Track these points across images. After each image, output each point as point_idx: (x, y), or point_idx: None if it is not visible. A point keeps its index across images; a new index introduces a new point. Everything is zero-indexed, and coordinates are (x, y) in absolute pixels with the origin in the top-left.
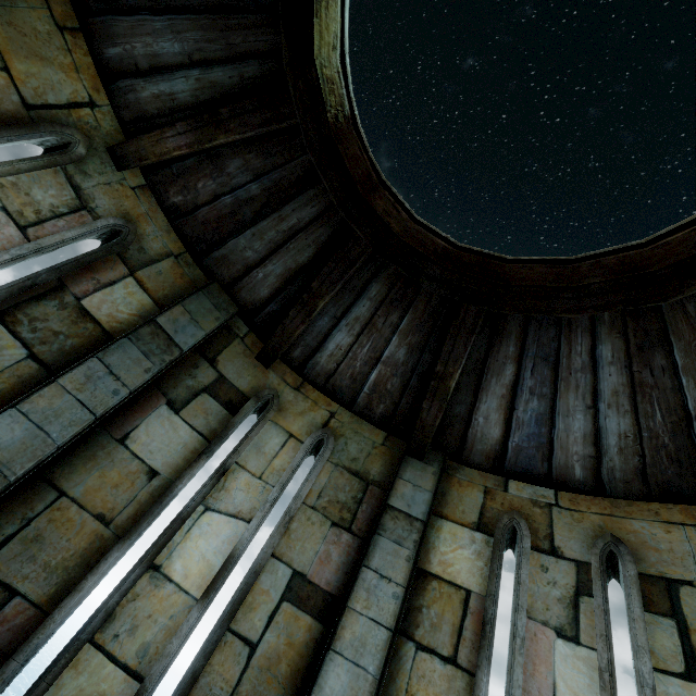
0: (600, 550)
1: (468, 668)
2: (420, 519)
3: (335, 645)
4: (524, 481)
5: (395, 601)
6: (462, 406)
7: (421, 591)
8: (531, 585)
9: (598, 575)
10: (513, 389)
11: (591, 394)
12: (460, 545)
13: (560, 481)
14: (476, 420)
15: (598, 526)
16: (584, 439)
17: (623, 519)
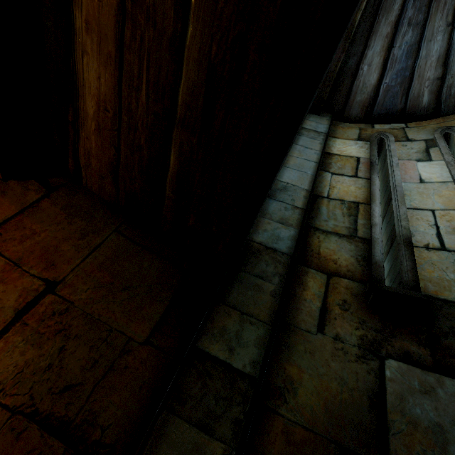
0: (440, 132)
1: (365, 177)
2: (323, 132)
3: (285, 165)
4: (385, 122)
5: (316, 155)
6: (354, 58)
7: (329, 158)
8: (397, 151)
9: (440, 138)
10: (396, 25)
11: (453, 9)
12: (349, 145)
13: (410, 112)
14: (362, 70)
15: (436, 127)
16: (437, 62)
17: (452, 121)
